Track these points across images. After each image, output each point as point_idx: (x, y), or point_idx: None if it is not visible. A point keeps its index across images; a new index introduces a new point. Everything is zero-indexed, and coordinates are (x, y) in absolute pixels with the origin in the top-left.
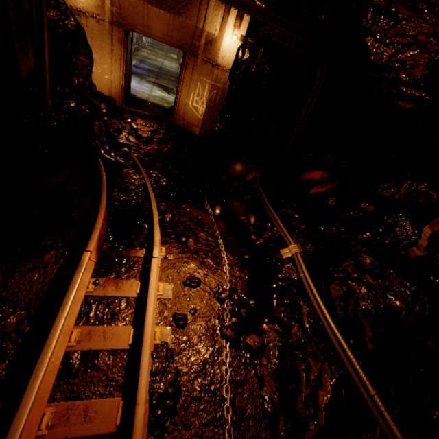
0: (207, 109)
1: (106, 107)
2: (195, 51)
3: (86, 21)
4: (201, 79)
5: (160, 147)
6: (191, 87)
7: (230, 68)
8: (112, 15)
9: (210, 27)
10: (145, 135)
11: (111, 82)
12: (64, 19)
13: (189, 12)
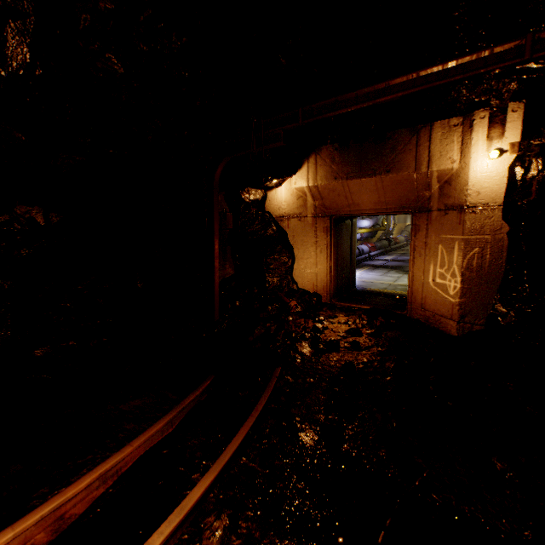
0: (464, 283)
1: (302, 304)
2: (426, 205)
3: (288, 223)
4: (442, 238)
5: (341, 357)
6: (427, 255)
7: (501, 201)
8: (315, 209)
9: (440, 163)
10: (330, 337)
11: (316, 276)
12: (266, 227)
13: (401, 162)
